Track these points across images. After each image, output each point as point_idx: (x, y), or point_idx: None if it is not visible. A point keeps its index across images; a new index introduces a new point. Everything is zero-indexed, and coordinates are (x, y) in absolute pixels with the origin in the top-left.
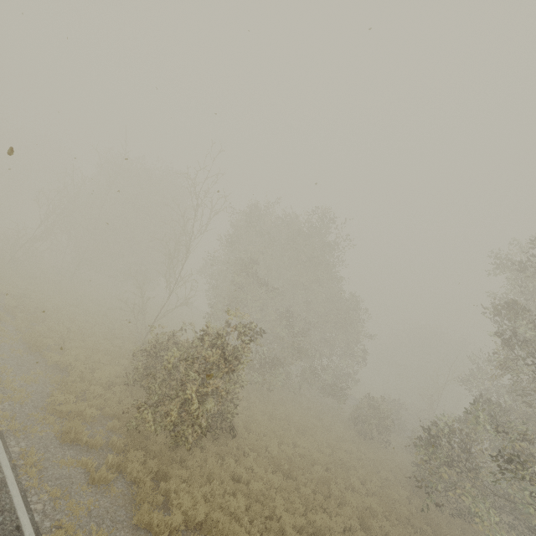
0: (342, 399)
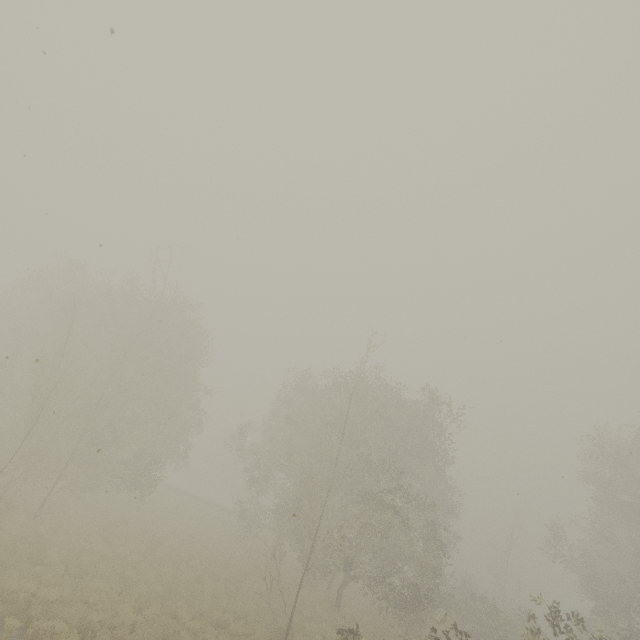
0: (456, 609)
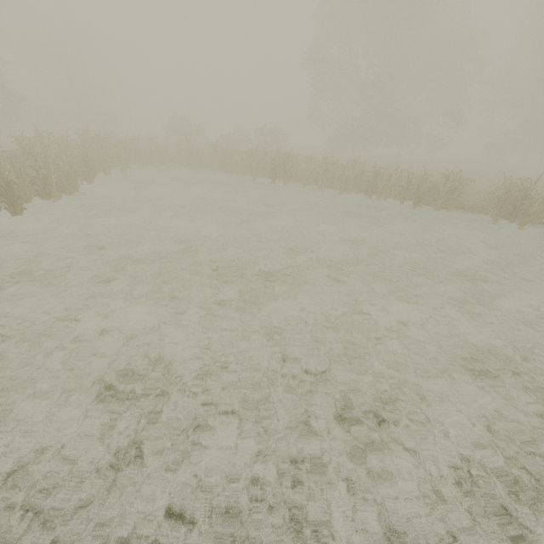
0: None
